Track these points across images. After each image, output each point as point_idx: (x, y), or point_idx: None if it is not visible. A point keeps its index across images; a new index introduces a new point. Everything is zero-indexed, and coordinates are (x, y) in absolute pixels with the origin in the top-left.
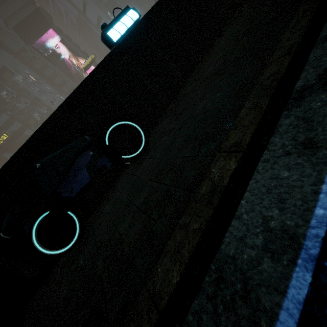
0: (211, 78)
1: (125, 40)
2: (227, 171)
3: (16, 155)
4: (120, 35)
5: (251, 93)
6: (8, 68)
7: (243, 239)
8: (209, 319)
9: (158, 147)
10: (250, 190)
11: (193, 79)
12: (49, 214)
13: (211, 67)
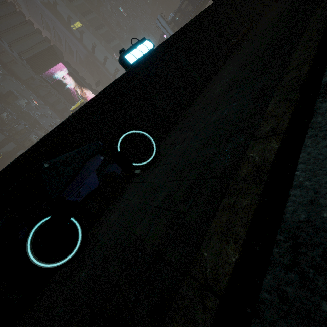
0: (221, 95)
1: (140, 63)
2: (270, 151)
3: (21, 156)
4: (136, 59)
5: (274, 94)
6: (14, 92)
7: (315, 202)
8: (297, 288)
9: (172, 154)
10: (303, 162)
11: (201, 100)
12: (50, 219)
13: (219, 88)
